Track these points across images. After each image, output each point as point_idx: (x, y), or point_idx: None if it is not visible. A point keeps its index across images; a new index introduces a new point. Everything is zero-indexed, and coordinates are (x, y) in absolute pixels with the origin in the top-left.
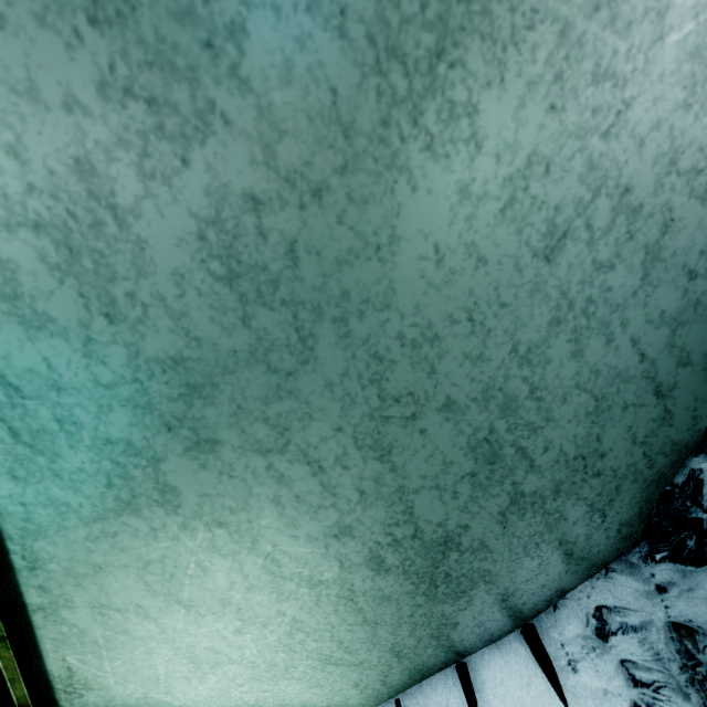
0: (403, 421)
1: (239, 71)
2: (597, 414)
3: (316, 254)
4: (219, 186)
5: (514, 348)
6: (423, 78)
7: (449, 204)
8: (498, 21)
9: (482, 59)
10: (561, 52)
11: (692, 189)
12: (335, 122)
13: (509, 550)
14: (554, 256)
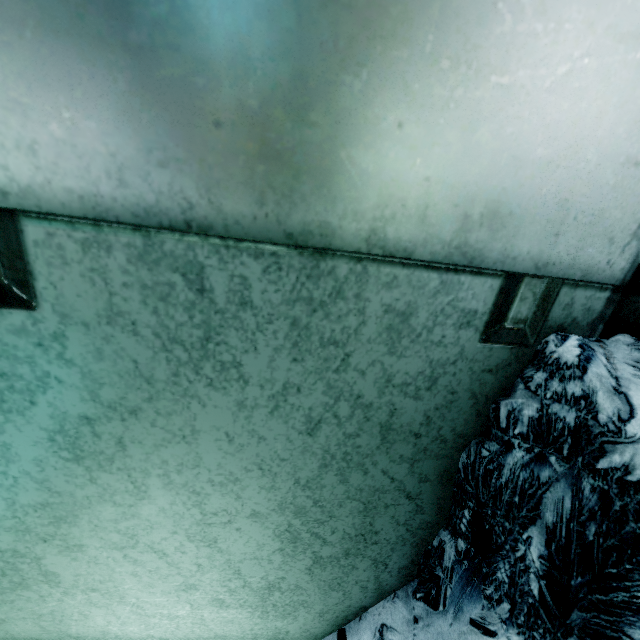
0: (222, 525)
1: (64, 356)
2: (367, 511)
3: (139, 443)
4: (60, 413)
5: (296, 481)
6: (199, 351)
7: (231, 411)
8: (246, 321)
9: (239, 339)
10: (295, 333)
11: (406, 393)
12: (139, 376)
13: (319, 588)
14: (314, 432)
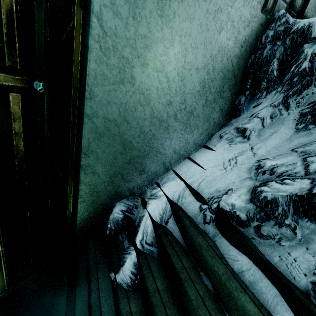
0: (188, 70)
1: None
2: (223, 79)
3: (179, 16)
4: None
5: (211, 55)
6: None
7: (204, 13)
8: None
9: None
10: None
11: (243, 25)
12: None
13: (203, 118)
14: (220, 33)
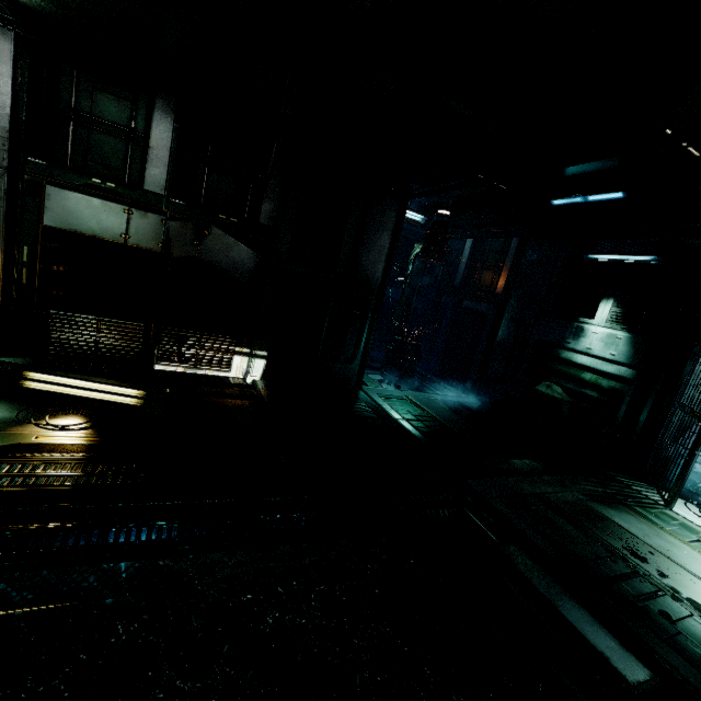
0: None
1: None
2: None
3: None
4: None
5: None
6: None
7: None
8: None
9: None
10: None
11: None
12: None
13: None
14: None
